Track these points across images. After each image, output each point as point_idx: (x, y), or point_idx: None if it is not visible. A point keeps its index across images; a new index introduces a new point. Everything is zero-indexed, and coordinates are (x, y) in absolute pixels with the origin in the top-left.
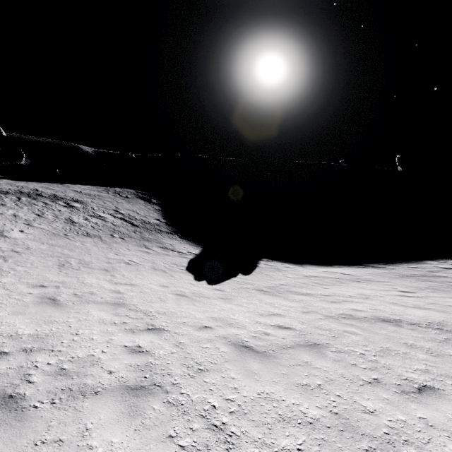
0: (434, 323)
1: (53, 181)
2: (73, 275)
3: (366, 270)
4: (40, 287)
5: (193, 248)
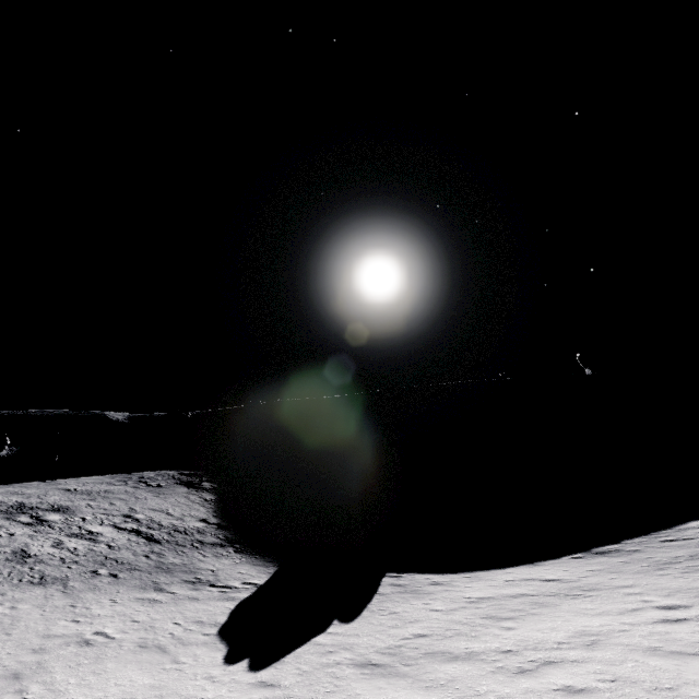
0: None
1: (45, 477)
2: None
3: (587, 563)
4: None
5: (258, 570)
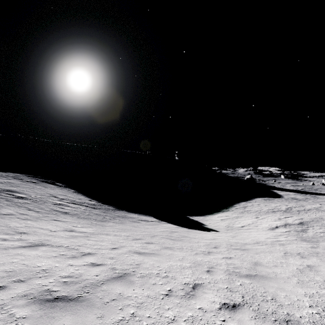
0: (287, 224)
1: None
2: (192, 242)
3: (227, 213)
4: (218, 248)
5: (149, 217)
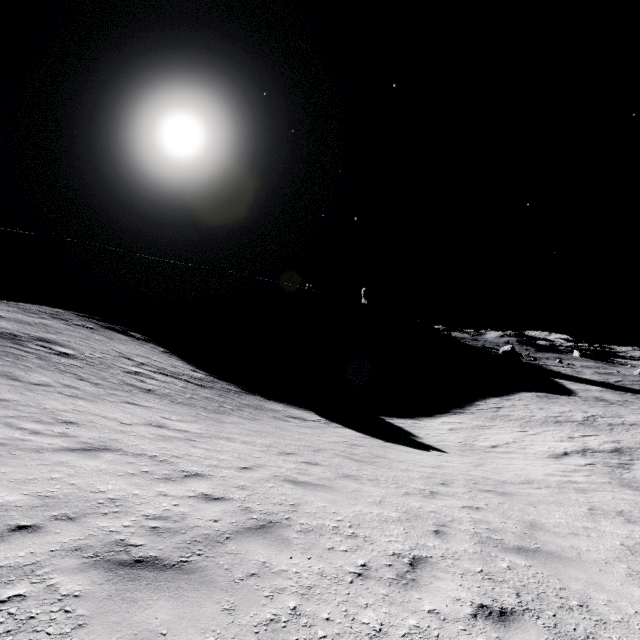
0: (587, 449)
1: None
2: (396, 468)
3: (462, 417)
4: (448, 485)
5: (306, 412)
